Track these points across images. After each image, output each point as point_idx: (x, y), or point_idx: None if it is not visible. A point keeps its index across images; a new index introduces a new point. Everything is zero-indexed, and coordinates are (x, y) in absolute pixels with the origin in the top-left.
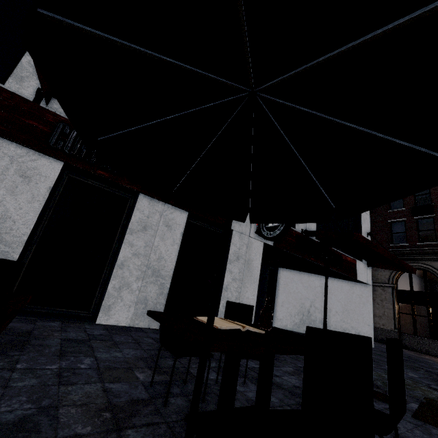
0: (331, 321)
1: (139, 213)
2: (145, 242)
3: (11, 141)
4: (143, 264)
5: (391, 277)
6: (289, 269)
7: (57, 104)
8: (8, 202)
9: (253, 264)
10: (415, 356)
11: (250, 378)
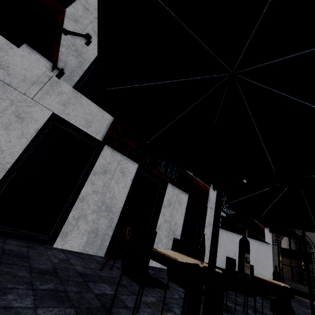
0: None
1: (168, 195)
2: (169, 213)
3: (119, 152)
4: (168, 227)
5: (277, 238)
6: (221, 229)
7: None
8: (115, 188)
9: None
10: (297, 297)
11: (251, 309)
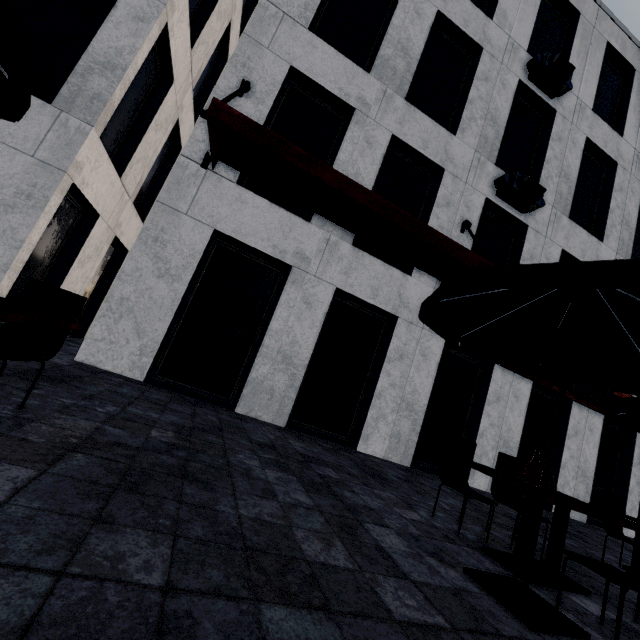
0: None
1: (573, 420)
2: (576, 446)
3: (510, 370)
4: (575, 465)
5: None
6: None
7: None
8: (510, 418)
9: None
10: None
11: None
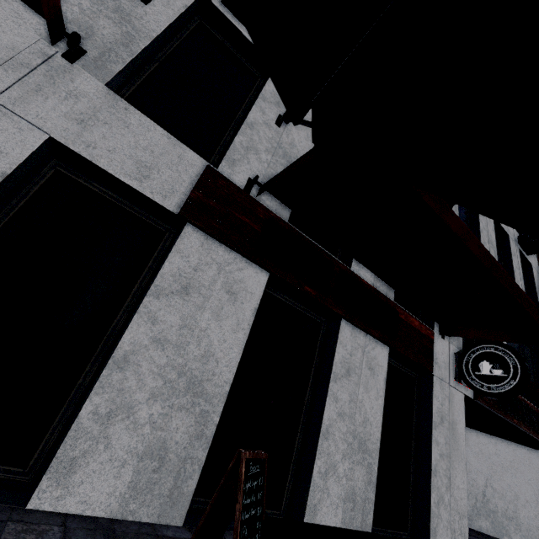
0: (521, 517)
1: (342, 349)
2: (349, 394)
3: (221, 242)
4: (348, 431)
5: None
6: None
7: (264, 195)
8: (212, 331)
9: (457, 429)
10: None
11: None
